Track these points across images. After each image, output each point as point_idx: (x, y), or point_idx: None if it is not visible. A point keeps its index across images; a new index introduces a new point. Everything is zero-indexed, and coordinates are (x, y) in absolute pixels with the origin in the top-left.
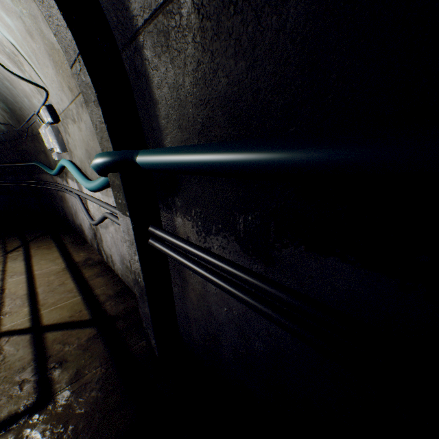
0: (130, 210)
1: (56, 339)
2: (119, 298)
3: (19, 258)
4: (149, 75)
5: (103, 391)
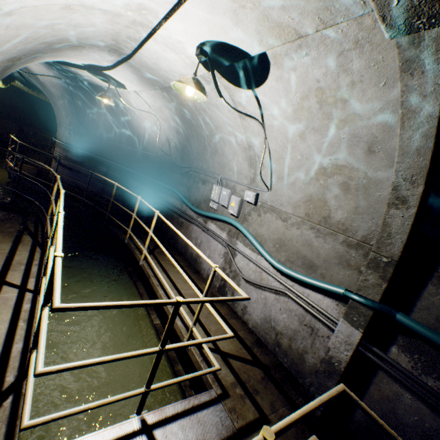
0: (365, 329)
1: (239, 367)
2: (260, 347)
3: (159, 268)
4: (425, 285)
5: (297, 427)
